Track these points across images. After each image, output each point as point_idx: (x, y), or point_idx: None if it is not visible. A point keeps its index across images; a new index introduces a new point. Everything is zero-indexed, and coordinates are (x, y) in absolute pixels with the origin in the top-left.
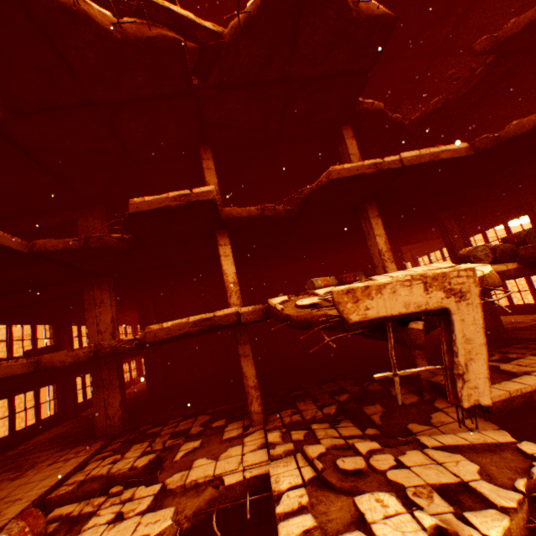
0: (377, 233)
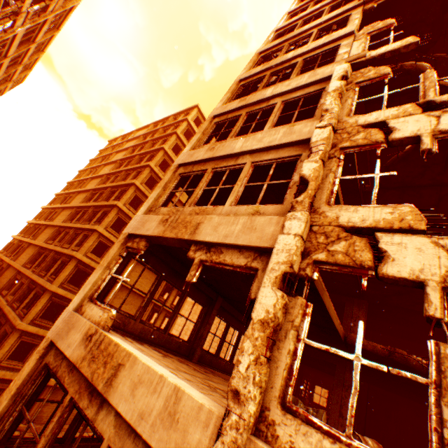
0: None
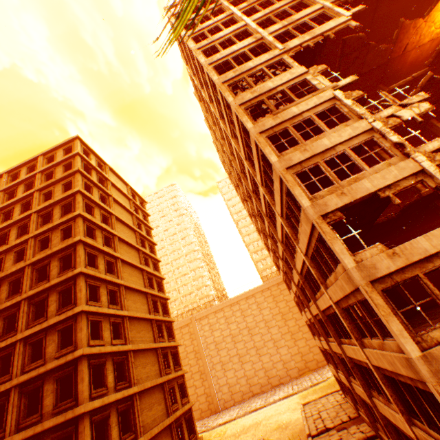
0: None
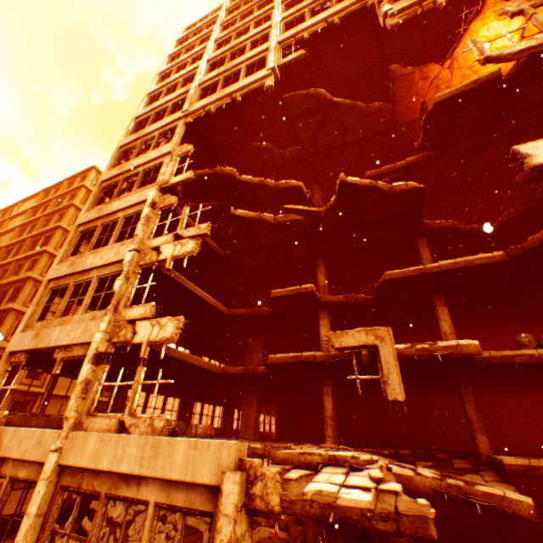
0: (442, 318)
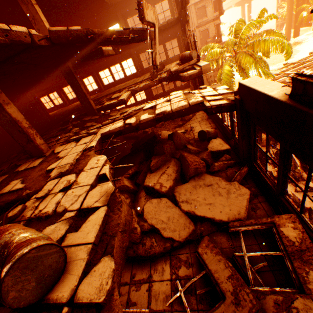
0: (43, 19)
